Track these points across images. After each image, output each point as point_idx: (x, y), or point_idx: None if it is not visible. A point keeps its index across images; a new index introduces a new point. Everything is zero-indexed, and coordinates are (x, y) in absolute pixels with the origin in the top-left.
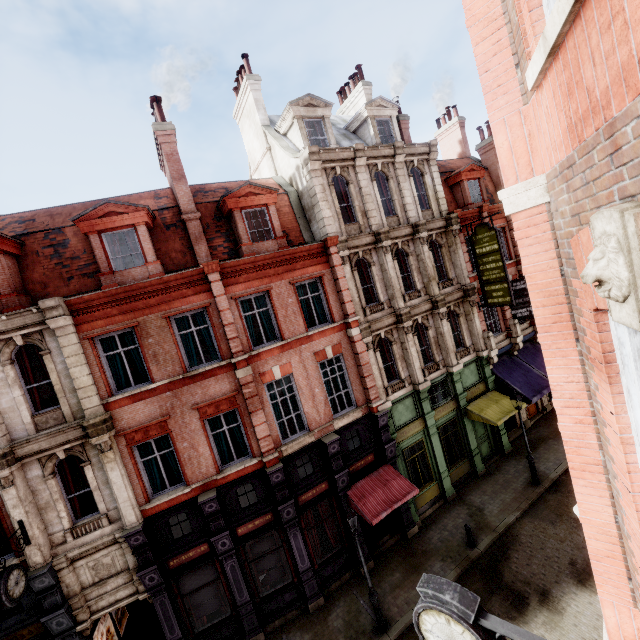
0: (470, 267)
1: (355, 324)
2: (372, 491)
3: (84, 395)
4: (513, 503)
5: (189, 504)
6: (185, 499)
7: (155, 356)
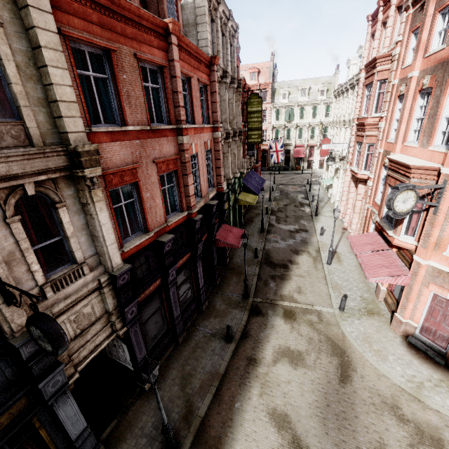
0: (242, 119)
1: (219, 129)
2: (227, 235)
3: (67, 112)
4: (260, 240)
5: (149, 248)
6: (147, 244)
7: (128, 97)
